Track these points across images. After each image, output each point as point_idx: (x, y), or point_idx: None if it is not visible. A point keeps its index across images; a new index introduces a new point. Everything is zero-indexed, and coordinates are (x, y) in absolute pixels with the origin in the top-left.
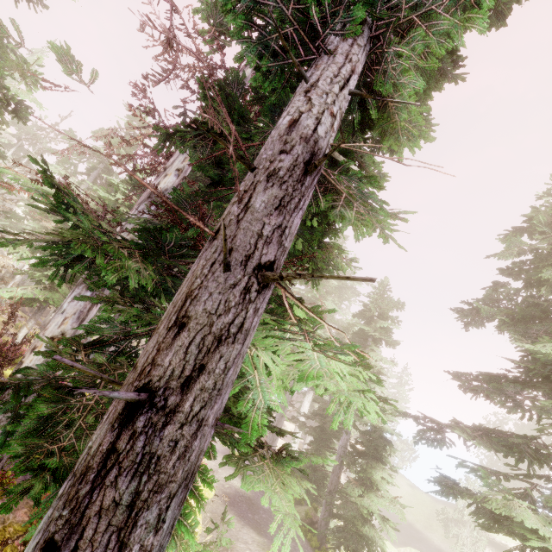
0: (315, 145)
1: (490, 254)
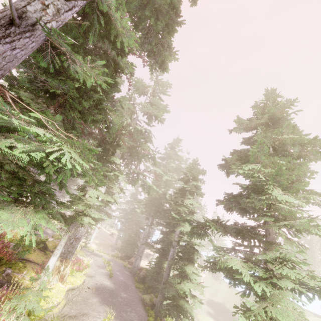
0: (23, 13)
1: (231, 130)
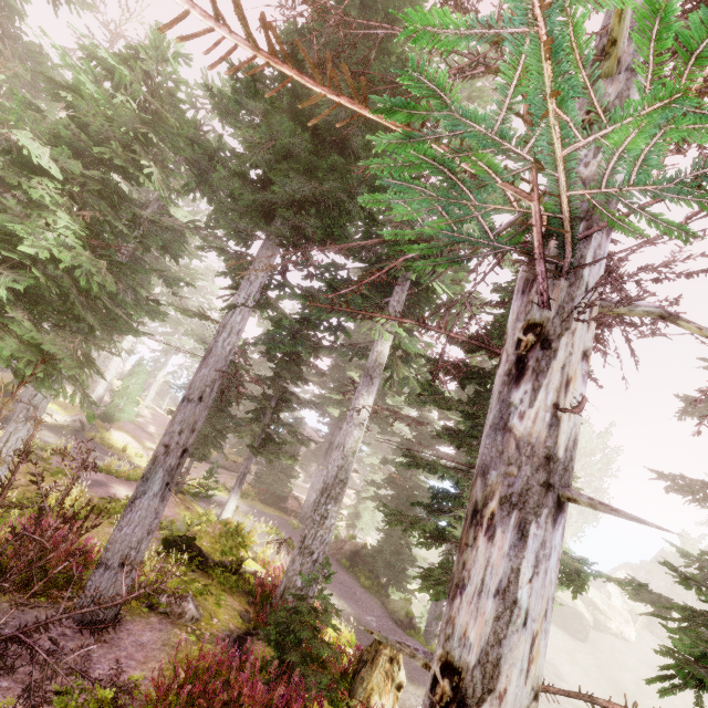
0: None
1: None
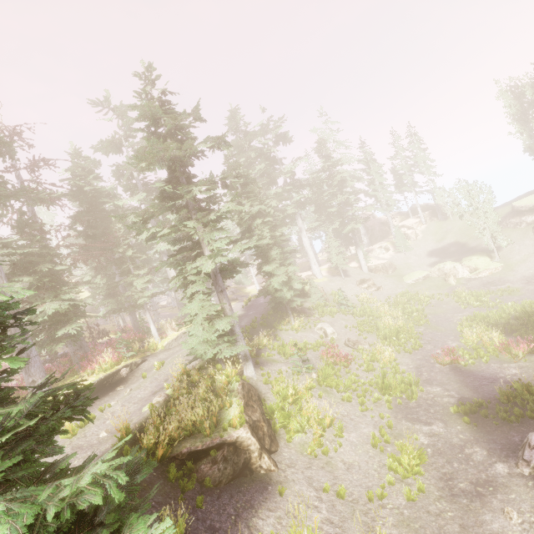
0: None
1: None
